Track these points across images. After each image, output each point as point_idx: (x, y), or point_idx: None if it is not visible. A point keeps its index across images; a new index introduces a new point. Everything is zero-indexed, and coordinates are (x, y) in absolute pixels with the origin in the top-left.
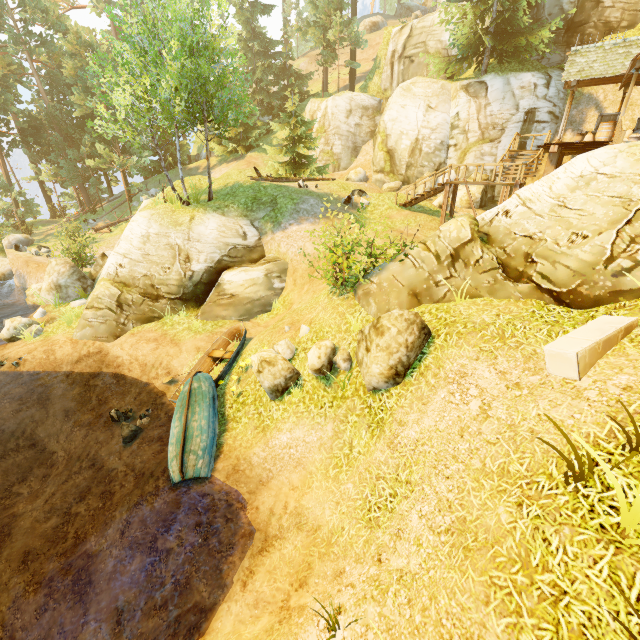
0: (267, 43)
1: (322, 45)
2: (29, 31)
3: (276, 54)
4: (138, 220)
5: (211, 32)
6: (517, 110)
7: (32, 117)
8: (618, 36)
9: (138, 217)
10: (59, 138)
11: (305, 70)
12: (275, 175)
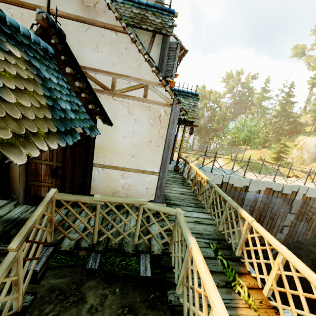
0: (289, 113)
1: (315, 117)
2: (211, 108)
3: (291, 117)
4: (219, 162)
5: (257, 128)
6: None
7: (201, 126)
8: None
9: (219, 161)
10: (205, 132)
11: (310, 119)
12: (268, 160)
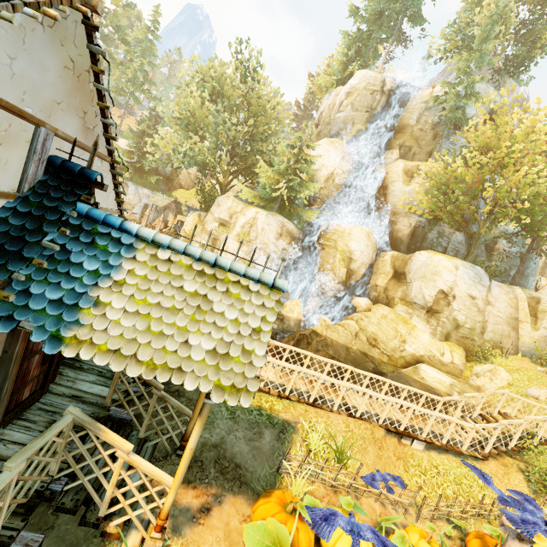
0: None
1: None
2: None
3: None
4: None
5: None
6: (141, 202)
7: None
8: (184, 191)
9: None
10: None
11: None
12: None
